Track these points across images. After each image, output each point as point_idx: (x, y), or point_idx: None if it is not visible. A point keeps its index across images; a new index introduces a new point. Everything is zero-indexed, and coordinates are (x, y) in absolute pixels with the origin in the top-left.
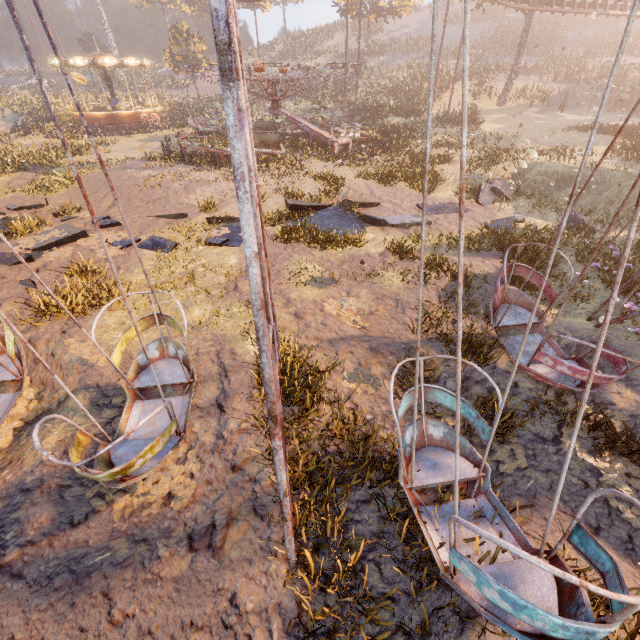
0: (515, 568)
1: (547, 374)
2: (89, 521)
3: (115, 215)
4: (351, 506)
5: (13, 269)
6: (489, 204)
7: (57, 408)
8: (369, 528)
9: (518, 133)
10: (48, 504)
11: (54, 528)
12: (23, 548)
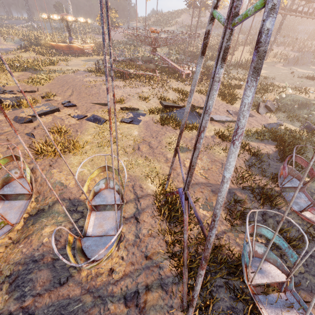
0: None
1: (311, 218)
2: (69, 282)
3: (73, 100)
4: (213, 288)
5: (22, 126)
6: (263, 113)
7: (48, 210)
8: (225, 304)
9: (274, 76)
10: (47, 270)
11: (51, 286)
12: (34, 297)
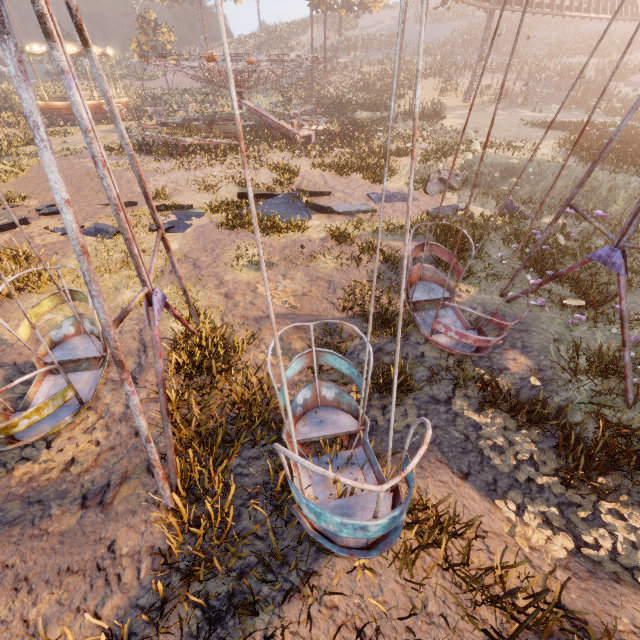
0: (361, 500)
1: (447, 342)
2: None
3: None
4: (242, 462)
5: None
6: (436, 194)
7: None
8: (255, 480)
9: (477, 128)
10: None
11: None
12: None
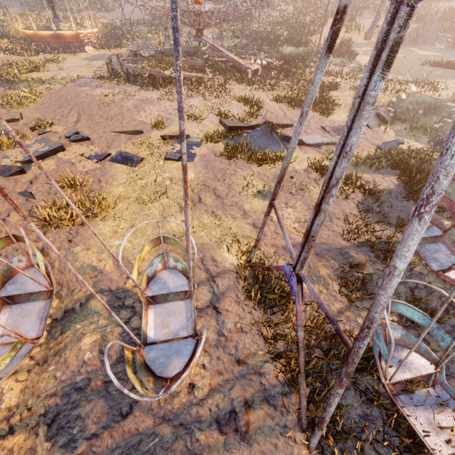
0: None
1: None
2: (134, 411)
3: (82, 130)
4: None
5: (9, 180)
6: (375, 127)
7: (81, 310)
8: (356, 412)
9: None
10: (100, 400)
11: (110, 421)
12: (90, 440)
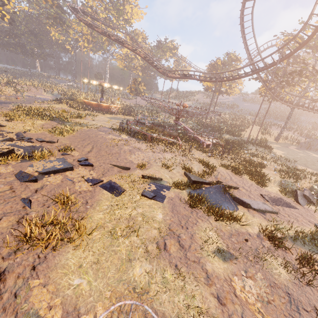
0: None
1: None
2: None
3: (90, 158)
4: None
5: (22, 185)
6: (304, 205)
7: None
8: None
9: (294, 159)
10: None
11: None
12: None
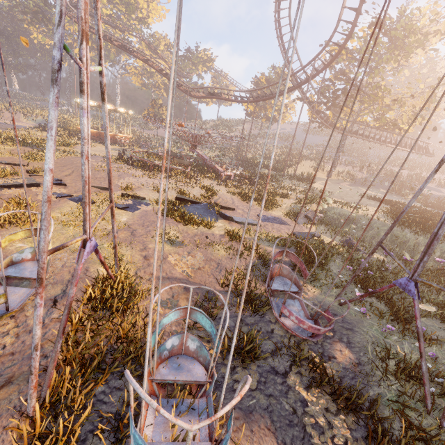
0: None
1: (291, 325)
2: None
3: (66, 180)
4: (107, 390)
5: None
6: (302, 224)
7: None
8: (110, 409)
9: (333, 192)
10: None
11: None
12: None
